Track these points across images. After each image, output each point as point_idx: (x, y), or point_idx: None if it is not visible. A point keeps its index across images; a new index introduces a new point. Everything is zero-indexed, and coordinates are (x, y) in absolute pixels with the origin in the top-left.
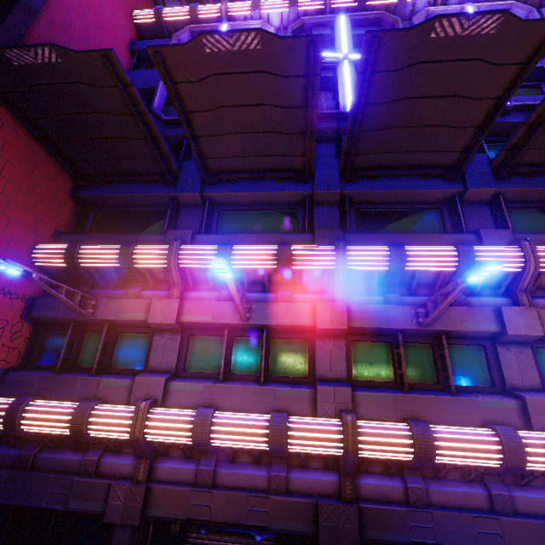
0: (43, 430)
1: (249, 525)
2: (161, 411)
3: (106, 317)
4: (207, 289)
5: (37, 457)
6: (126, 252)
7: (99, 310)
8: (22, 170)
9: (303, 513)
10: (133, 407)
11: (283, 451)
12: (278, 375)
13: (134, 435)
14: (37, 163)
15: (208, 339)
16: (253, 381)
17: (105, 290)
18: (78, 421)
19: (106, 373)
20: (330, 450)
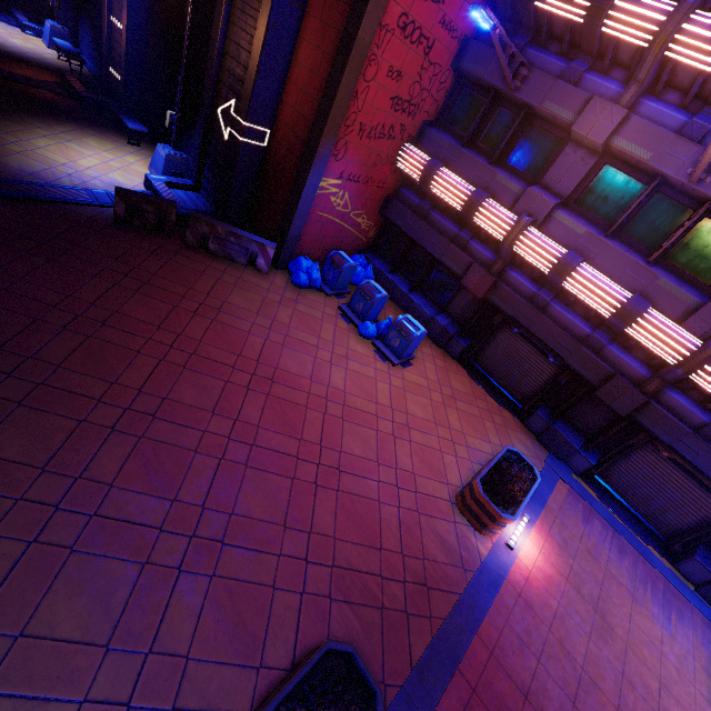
0: (443, 197)
1: (550, 350)
2: (536, 234)
3: (529, 99)
4: (675, 104)
5: (429, 213)
6: (604, 1)
7: (526, 86)
8: None
9: (598, 372)
10: (514, 216)
11: (619, 328)
12: (674, 263)
13: (506, 240)
14: None
15: (623, 179)
16: (640, 253)
17: (542, 55)
18: (471, 205)
19: (501, 167)
20: (665, 355)
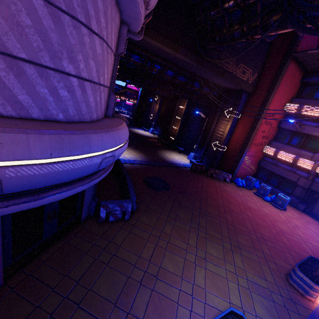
0: (283, 158)
1: None
2: None
3: (307, 132)
4: None
5: (277, 163)
6: None
7: (304, 129)
8: (290, 80)
9: None
10: (313, 162)
11: None
12: None
13: (312, 169)
14: (295, 75)
15: None
16: None
17: (307, 122)
18: (295, 160)
19: (302, 149)
20: None
